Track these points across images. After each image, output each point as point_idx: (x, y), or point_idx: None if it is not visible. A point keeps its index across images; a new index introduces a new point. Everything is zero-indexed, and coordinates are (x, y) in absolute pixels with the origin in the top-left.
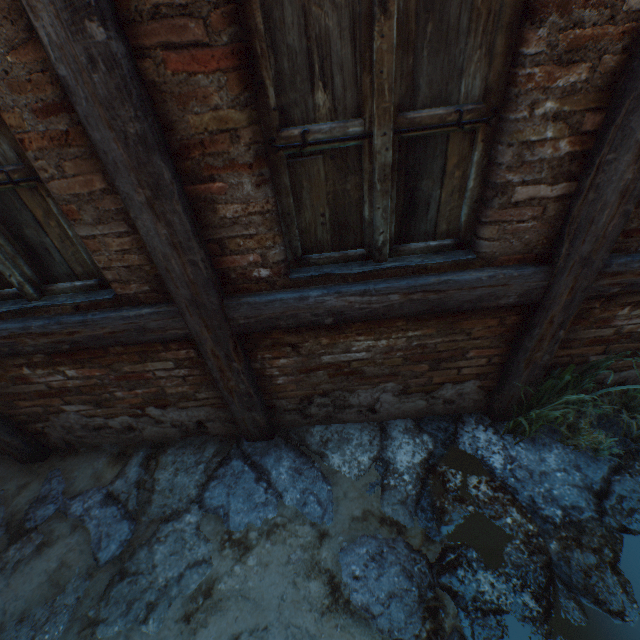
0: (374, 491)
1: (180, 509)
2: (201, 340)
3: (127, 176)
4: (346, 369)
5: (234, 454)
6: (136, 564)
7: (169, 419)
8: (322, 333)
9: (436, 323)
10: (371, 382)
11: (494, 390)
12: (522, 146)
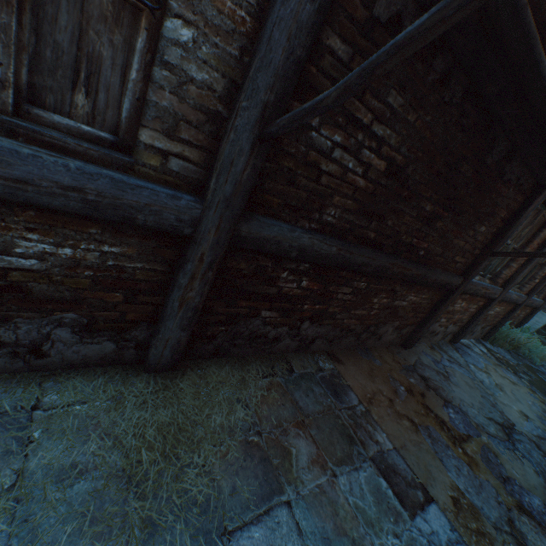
0: (489, 358)
1: (467, 364)
2: (496, 300)
3: (535, 260)
4: (486, 317)
5: (456, 347)
6: (479, 379)
7: (447, 330)
8: (497, 304)
9: (506, 306)
10: (483, 322)
11: (489, 330)
12: (542, 272)
